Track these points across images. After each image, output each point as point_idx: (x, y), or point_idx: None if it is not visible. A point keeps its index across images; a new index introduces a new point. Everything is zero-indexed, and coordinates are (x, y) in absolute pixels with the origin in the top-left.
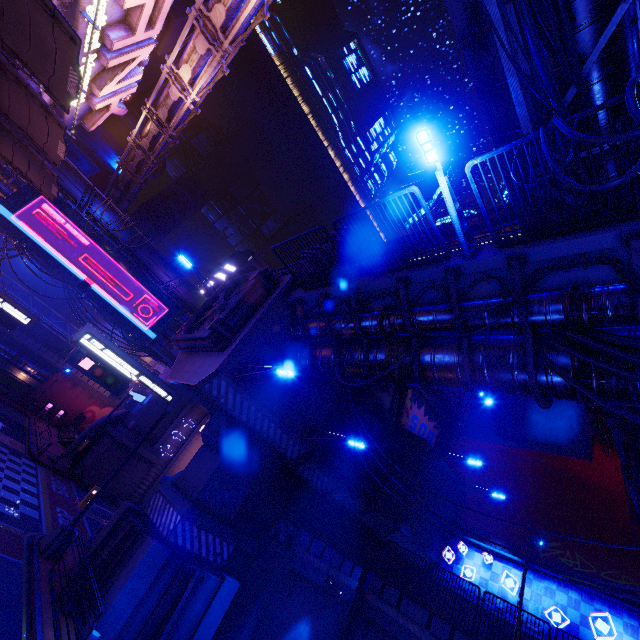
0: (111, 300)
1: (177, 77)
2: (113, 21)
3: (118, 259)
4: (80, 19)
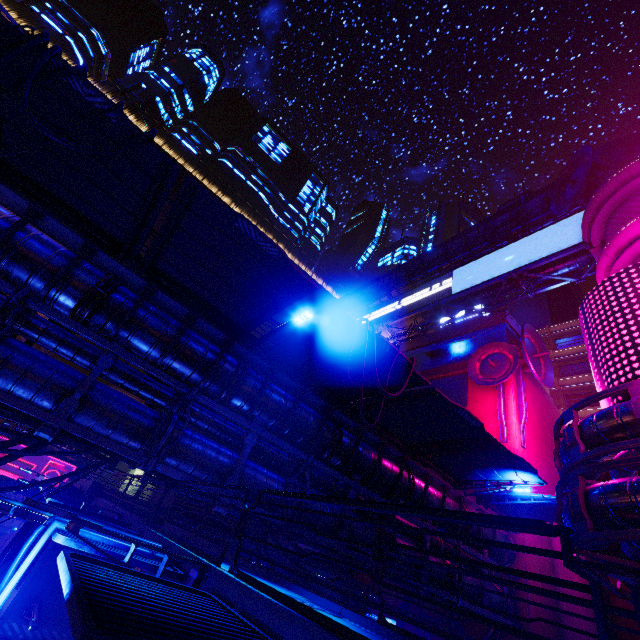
0: (14, 477)
1: None
2: None
3: None
4: None
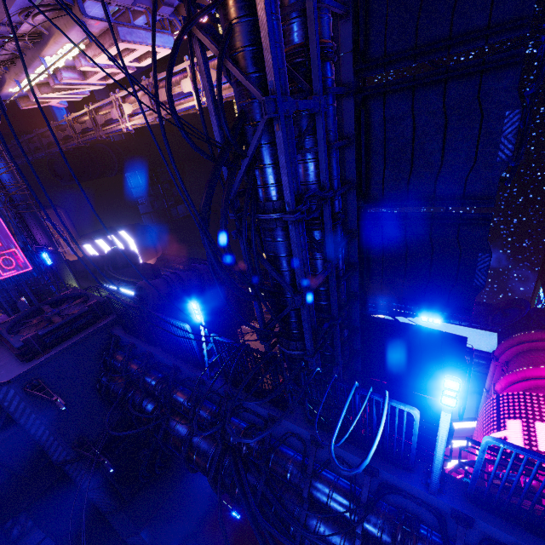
0: None
1: (121, 106)
2: (71, 66)
3: (0, 210)
4: (37, 59)
